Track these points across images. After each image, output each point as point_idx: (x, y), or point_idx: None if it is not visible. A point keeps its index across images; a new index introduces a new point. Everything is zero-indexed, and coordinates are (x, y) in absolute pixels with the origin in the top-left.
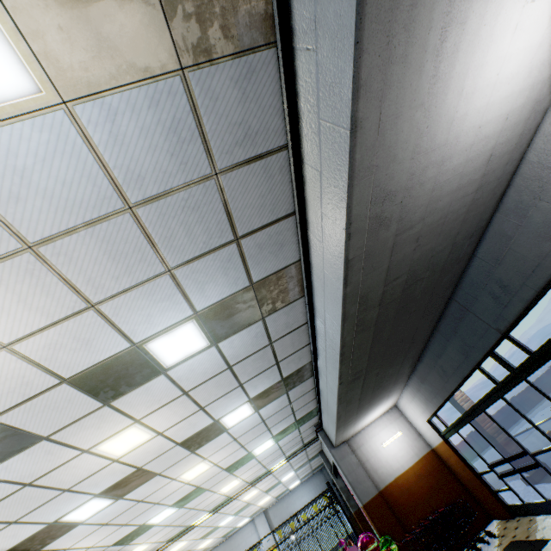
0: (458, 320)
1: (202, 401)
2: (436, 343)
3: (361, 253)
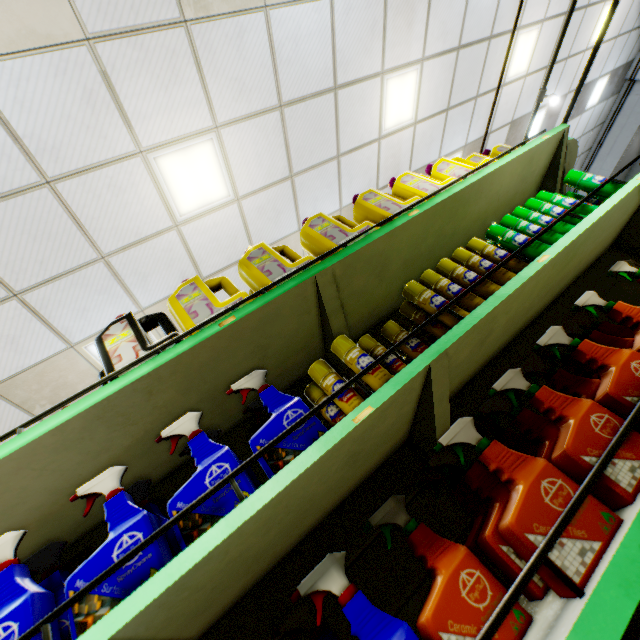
0: None
1: None
2: None
3: (622, 156)
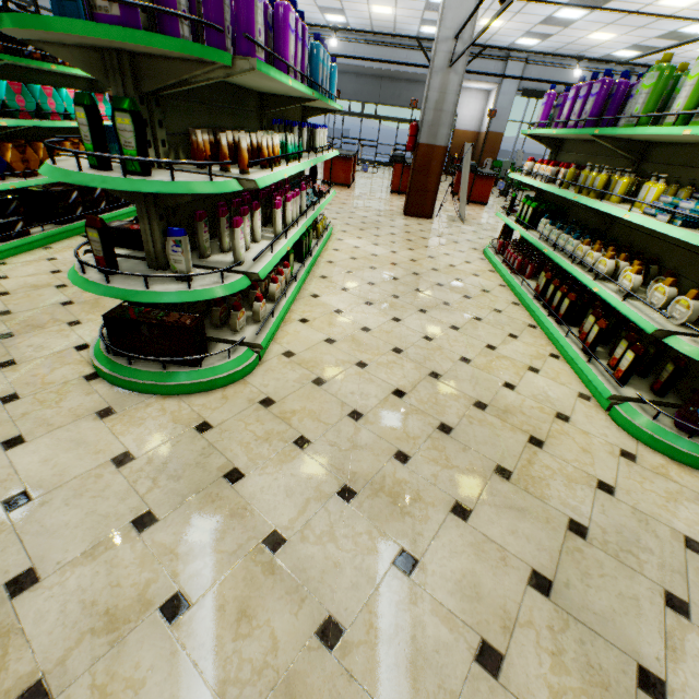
0: (372, 85)
1: (378, 21)
2: (349, 78)
3: None
